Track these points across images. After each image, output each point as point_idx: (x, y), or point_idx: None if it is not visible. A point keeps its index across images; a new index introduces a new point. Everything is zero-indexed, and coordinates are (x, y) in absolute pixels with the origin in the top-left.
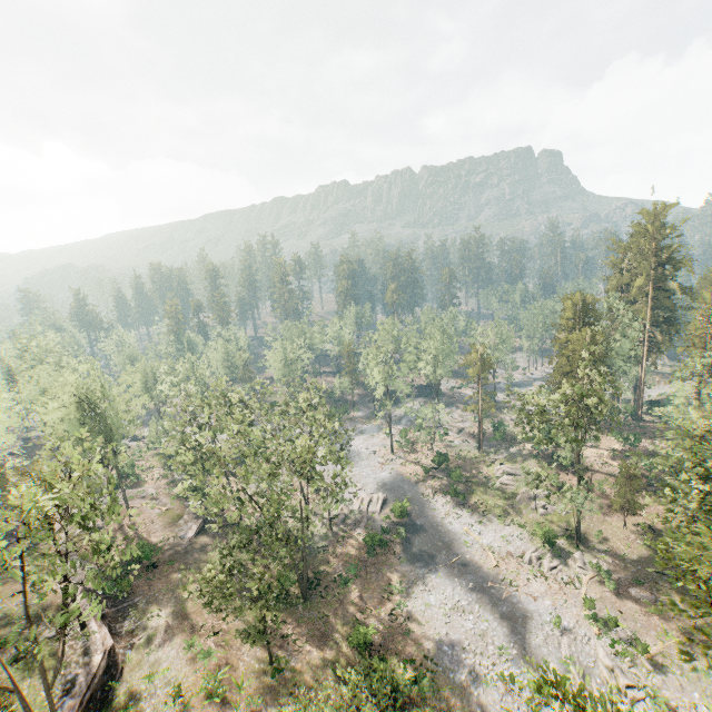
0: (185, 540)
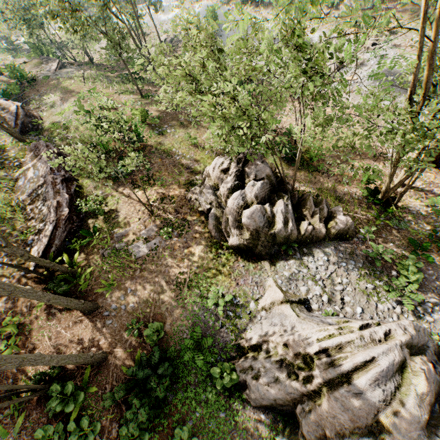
0: (51, 71)
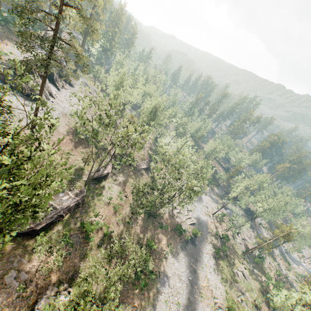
0: (140, 167)
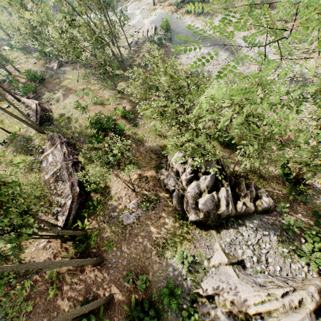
0: (53, 70)
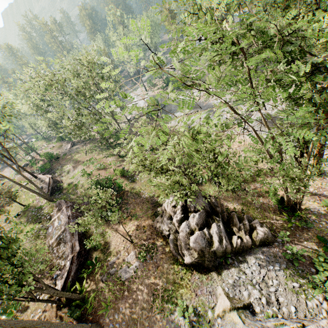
0: (67, 149)
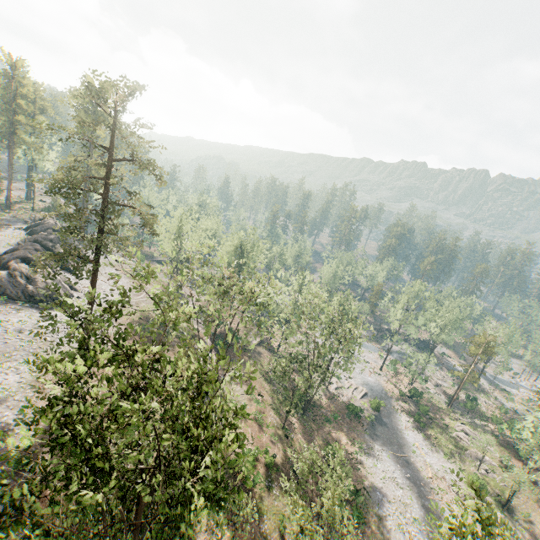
0: (251, 343)
